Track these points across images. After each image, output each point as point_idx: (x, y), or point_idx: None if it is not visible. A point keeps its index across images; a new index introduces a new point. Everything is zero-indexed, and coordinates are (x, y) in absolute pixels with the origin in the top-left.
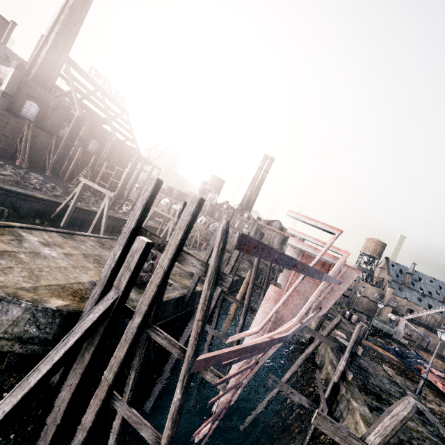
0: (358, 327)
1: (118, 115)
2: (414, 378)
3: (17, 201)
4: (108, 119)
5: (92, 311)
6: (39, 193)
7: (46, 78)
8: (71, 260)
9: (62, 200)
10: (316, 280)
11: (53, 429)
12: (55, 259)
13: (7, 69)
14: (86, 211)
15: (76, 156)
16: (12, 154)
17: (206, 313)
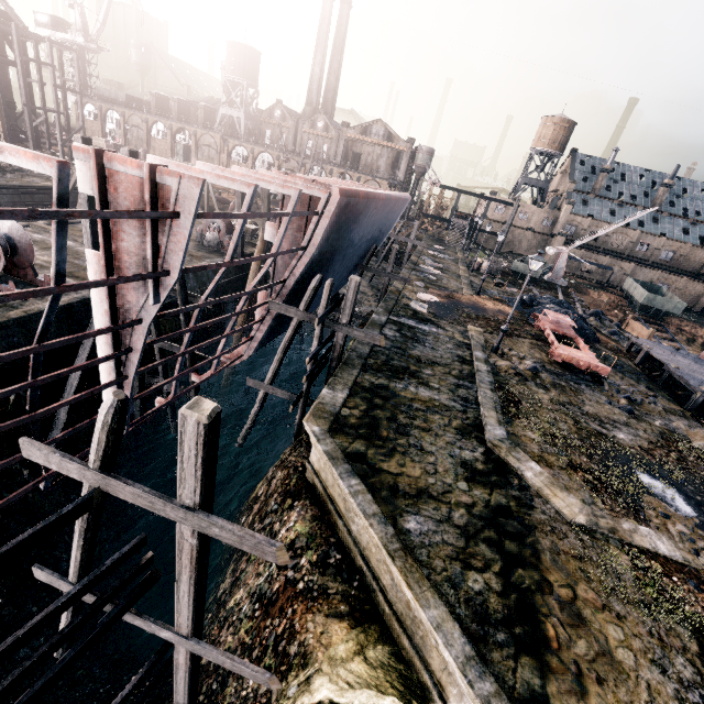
0: (326, 286)
1: None
2: (515, 332)
3: None
4: None
5: None
6: None
7: None
8: None
9: None
10: (143, 221)
11: None
12: None
13: None
14: None
15: None
16: None
17: None
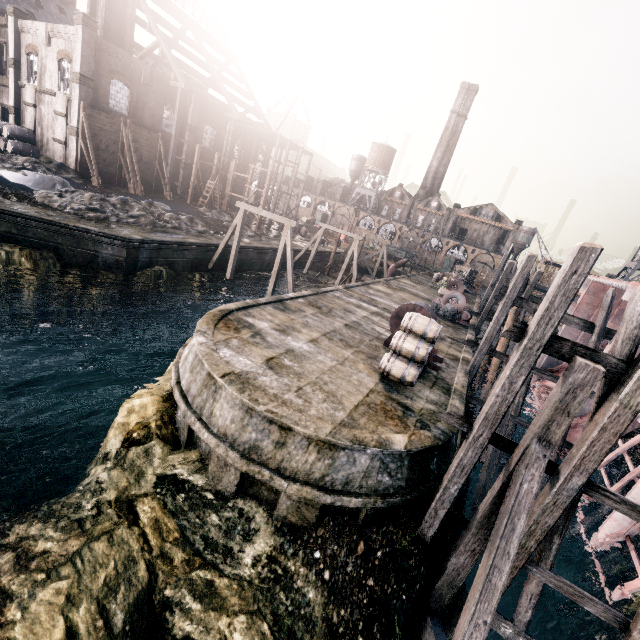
0: None
1: (225, 67)
2: None
3: (170, 255)
4: (218, 80)
5: (523, 477)
6: (185, 235)
7: (120, 29)
8: (326, 351)
9: (211, 239)
10: None
11: (452, 592)
12: (313, 355)
13: (69, 29)
14: (243, 249)
15: (195, 161)
16: (118, 176)
17: None
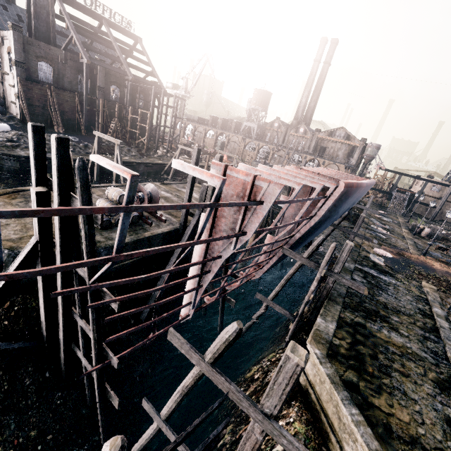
0: (331, 247)
1: (130, 46)
2: None
3: None
4: (119, 55)
5: (21, 254)
6: (72, 154)
7: (46, 30)
8: None
9: None
10: None
11: (45, 329)
12: None
13: (9, 33)
14: None
15: (100, 109)
16: (50, 122)
17: (89, 250)
